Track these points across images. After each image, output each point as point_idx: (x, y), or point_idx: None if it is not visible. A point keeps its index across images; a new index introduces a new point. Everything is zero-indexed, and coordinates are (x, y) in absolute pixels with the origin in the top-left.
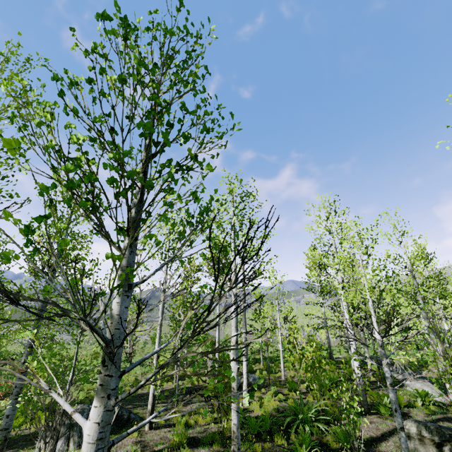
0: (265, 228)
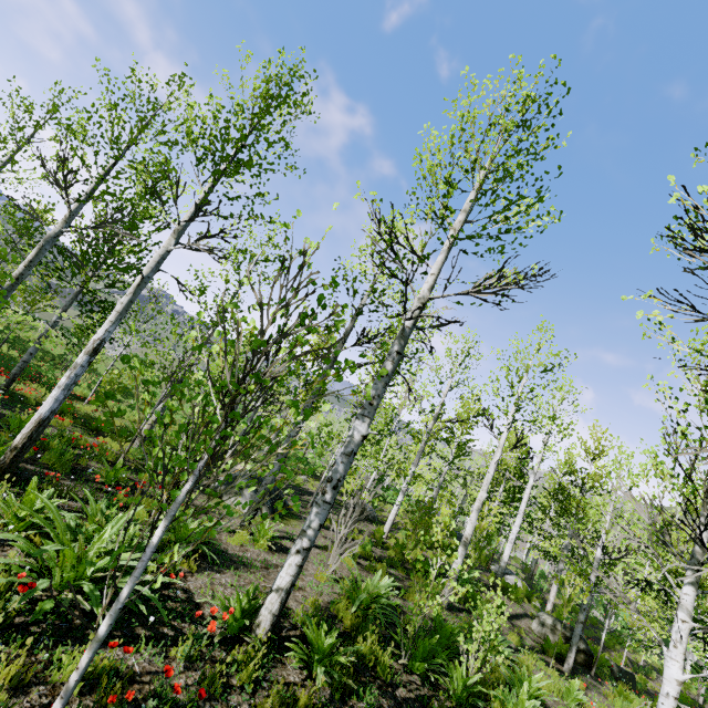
0: None
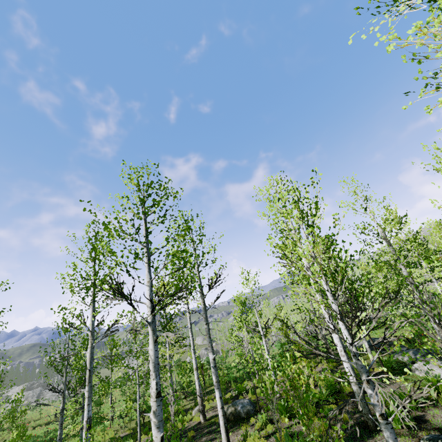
0: None
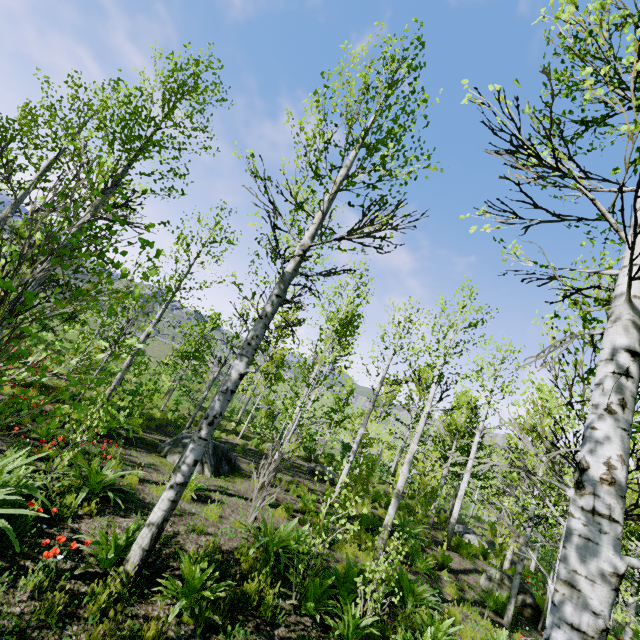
0: None
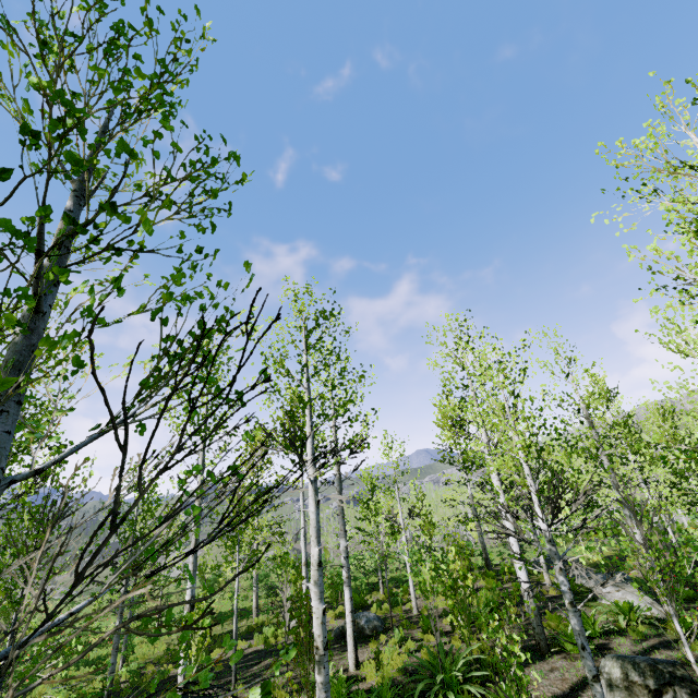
0: (248, 334)
